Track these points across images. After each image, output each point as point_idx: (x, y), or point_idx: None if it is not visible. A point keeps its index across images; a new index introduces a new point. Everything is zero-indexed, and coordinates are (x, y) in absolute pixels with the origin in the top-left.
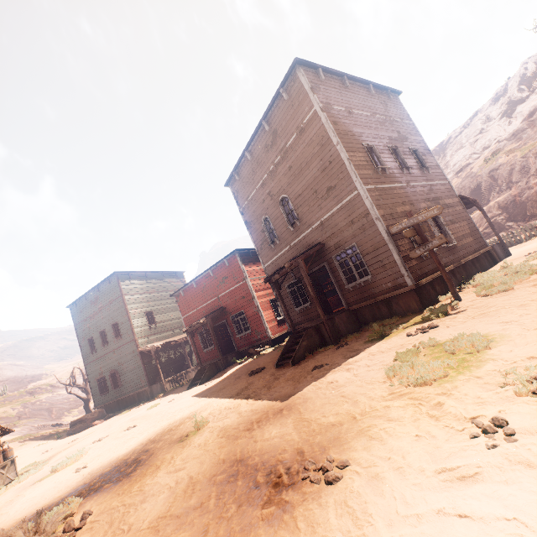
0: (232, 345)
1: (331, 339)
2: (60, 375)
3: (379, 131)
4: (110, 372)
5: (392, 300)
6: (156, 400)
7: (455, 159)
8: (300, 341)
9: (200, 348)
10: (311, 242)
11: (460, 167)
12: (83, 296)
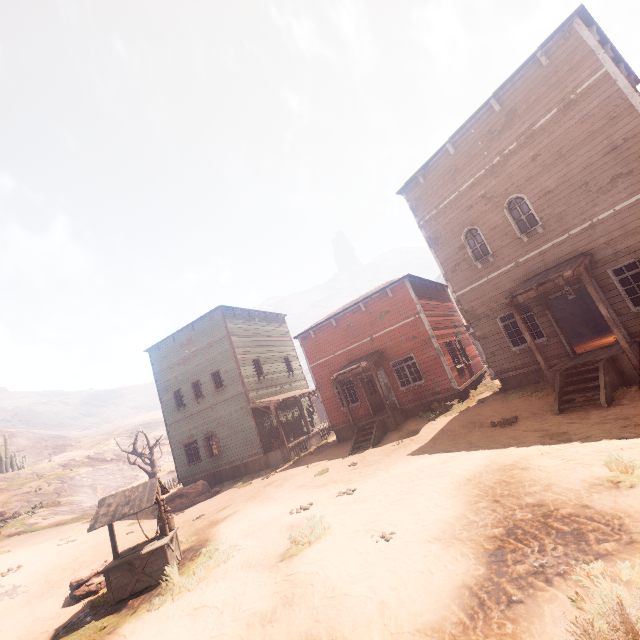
0: (381, 402)
1: None
2: (90, 447)
3: None
4: (205, 434)
5: None
6: (295, 469)
7: None
8: (602, 376)
9: (337, 406)
10: (564, 253)
11: None
12: (170, 337)
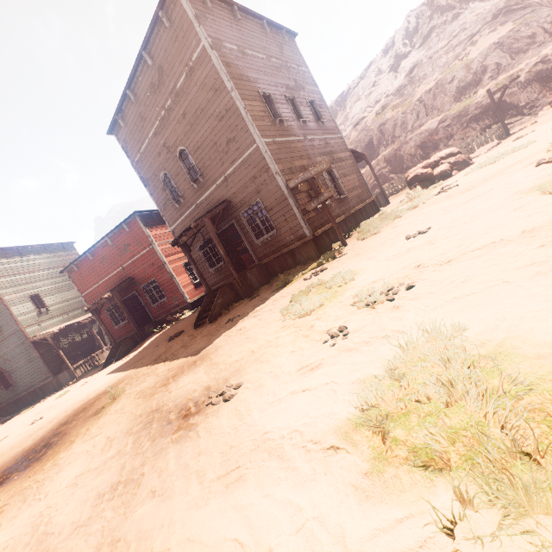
0: (149, 316)
1: (245, 293)
2: None
3: (276, 78)
4: None
5: (295, 251)
6: (66, 389)
7: (353, 112)
8: (215, 300)
9: (111, 325)
10: (217, 199)
11: (357, 120)
12: None
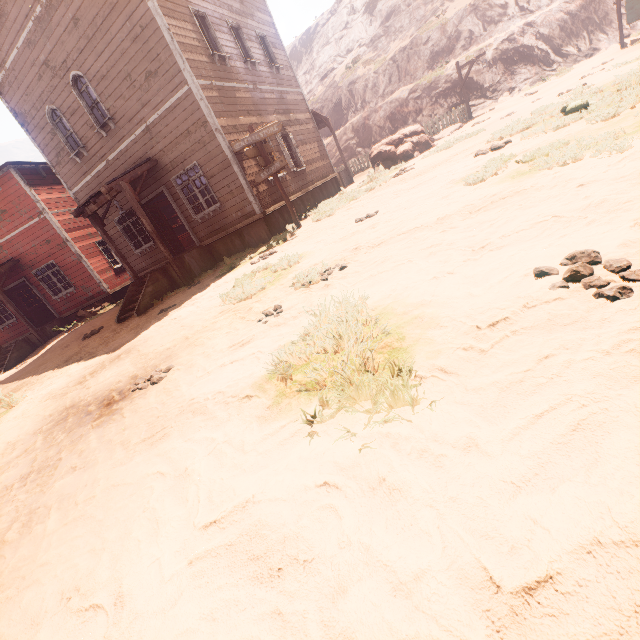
0: (50, 312)
1: (183, 280)
2: None
3: None
4: None
5: (244, 232)
6: None
7: (321, 59)
8: (144, 288)
9: None
10: (139, 156)
11: (325, 71)
12: None
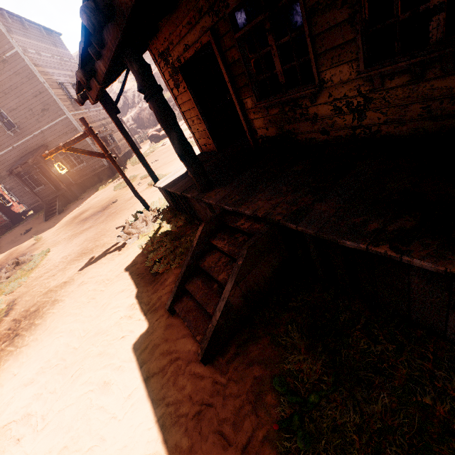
0: None
1: (74, 198)
2: None
3: (61, 70)
4: None
5: (99, 174)
6: None
7: None
8: (58, 203)
9: None
10: (36, 144)
11: None
12: None
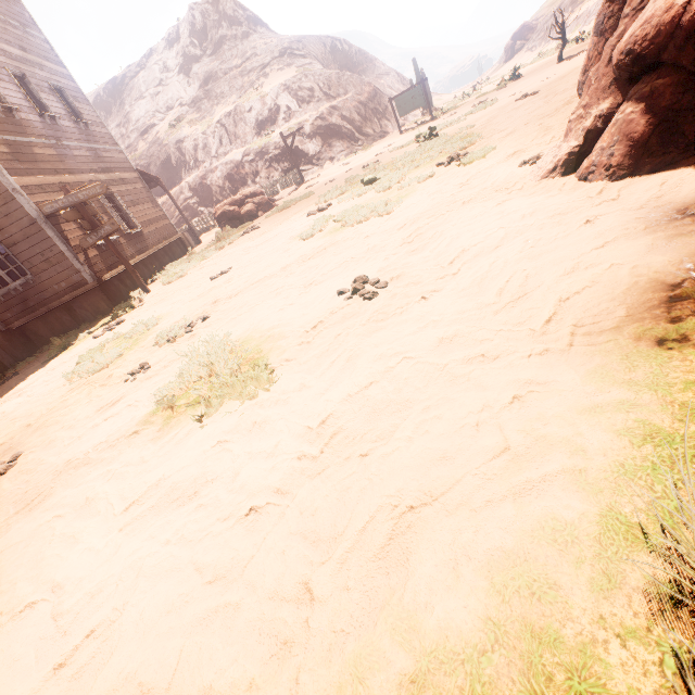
0: None
1: None
2: None
3: None
4: None
5: (74, 305)
6: None
7: (137, 113)
8: None
9: None
10: None
11: (145, 126)
12: None
